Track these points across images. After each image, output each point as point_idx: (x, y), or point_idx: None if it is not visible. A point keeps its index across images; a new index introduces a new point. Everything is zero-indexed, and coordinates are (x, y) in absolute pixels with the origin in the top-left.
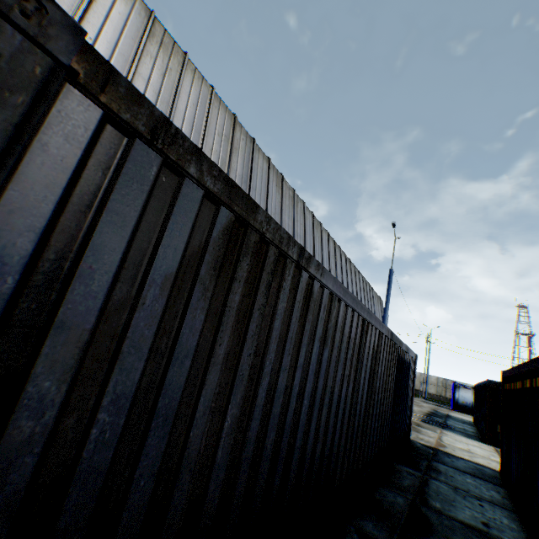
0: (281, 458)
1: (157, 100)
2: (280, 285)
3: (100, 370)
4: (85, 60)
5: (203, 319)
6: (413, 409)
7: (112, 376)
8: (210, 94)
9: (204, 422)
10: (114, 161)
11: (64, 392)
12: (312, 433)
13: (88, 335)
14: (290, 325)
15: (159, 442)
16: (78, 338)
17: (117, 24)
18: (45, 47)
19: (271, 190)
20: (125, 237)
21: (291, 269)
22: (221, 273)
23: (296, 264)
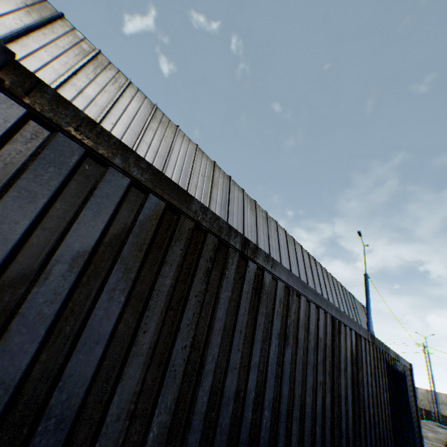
0: None
1: (155, 156)
2: (223, 273)
3: None
4: (14, 73)
5: (123, 301)
6: (426, 435)
7: None
8: (195, 149)
9: (117, 429)
10: (33, 148)
11: None
12: None
13: None
14: (238, 317)
15: None
16: None
17: (131, 113)
18: None
19: (246, 213)
20: (33, 211)
21: (235, 258)
22: (149, 255)
23: (241, 254)
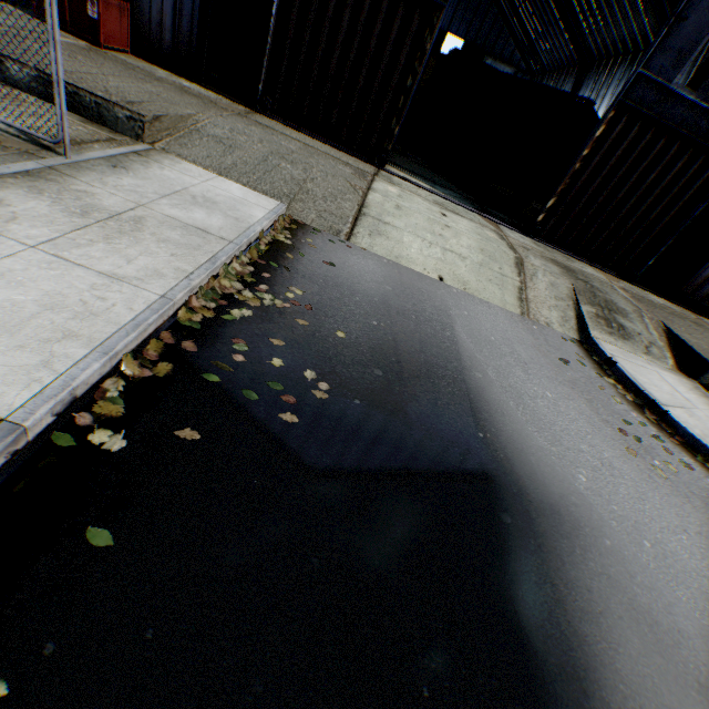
0: None
1: None
2: None
3: None
4: None
5: None
6: None
7: None
8: None
9: None
10: None
11: None
12: None
13: None
14: None
15: None
16: None
17: None
18: None
19: None
20: None
21: None
22: None
23: None
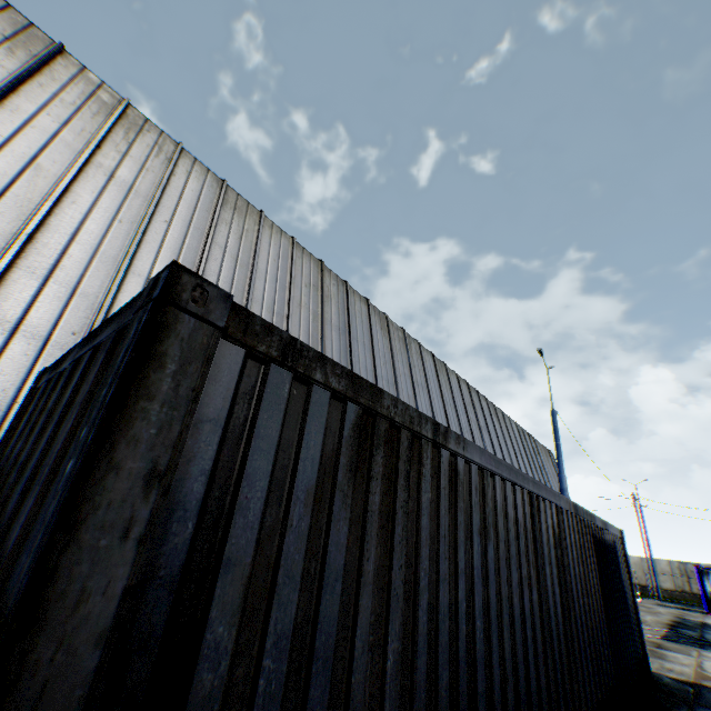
0: (463, 710)
1: (235, 265)
2: (420, 472)
3: (260, 606)
4: (231, 315)
5: (347, 531)
6: (643, 619)
7: (271, 613)
8: (291, 245)
9: (364, 662)
10: (255, 389)
11: (233, 636)
12: (496, 669)
13: (248, 569)
14: (440, 519)
15: (322, 692)
16: (241, 574)
17: (190, 200)
18: (208, 319)
19: (376, 336)
20: (270, 459)
21: (428, 450)
22: (356, 473)
23: (433, 443)
